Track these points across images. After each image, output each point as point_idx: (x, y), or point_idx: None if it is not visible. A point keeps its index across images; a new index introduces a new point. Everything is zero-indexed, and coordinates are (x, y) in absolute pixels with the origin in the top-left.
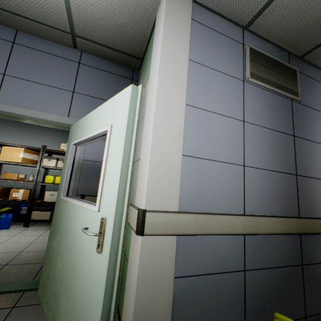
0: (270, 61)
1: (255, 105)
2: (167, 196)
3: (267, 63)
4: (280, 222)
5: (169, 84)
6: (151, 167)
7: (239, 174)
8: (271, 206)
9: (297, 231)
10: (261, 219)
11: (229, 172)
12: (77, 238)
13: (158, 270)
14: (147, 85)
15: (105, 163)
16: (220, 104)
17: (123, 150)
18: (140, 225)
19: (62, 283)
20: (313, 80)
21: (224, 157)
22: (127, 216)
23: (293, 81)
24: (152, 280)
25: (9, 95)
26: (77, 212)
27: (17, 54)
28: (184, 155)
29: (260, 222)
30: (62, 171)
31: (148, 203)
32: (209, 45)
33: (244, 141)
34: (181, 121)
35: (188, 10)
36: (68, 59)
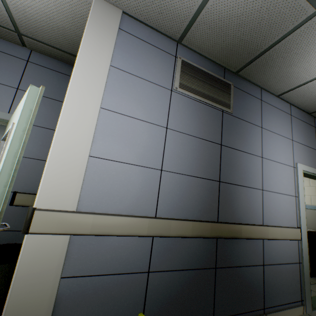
0: (203, 74)
1: (181, 114)
2: (65, 195)
3: (200, 76)
4: (192, 226)
5: (84, 88)
6: (50, 166)
7: (155, 178)
8: (188, 210)
9: (211, 235)
10: (171, 222)
11: (144, 176)
12: None
13: (42, 269)
14: None
15: None
16: (143, 110)
17: (8, 147)
18: (26, 224)
19: None
20: (248, 95)
21: (140, 160)
22: (2, 214)
23: (226, 94)
24: (33, 279)
25: None
26: None
27: None
28: (94, 157)
29: (170, 225)
30: None
31: (41, 202)
32: (137, 54)
33: (164, 146)
34: (92, 124)
35: (116, 21)
36: (15, 56)
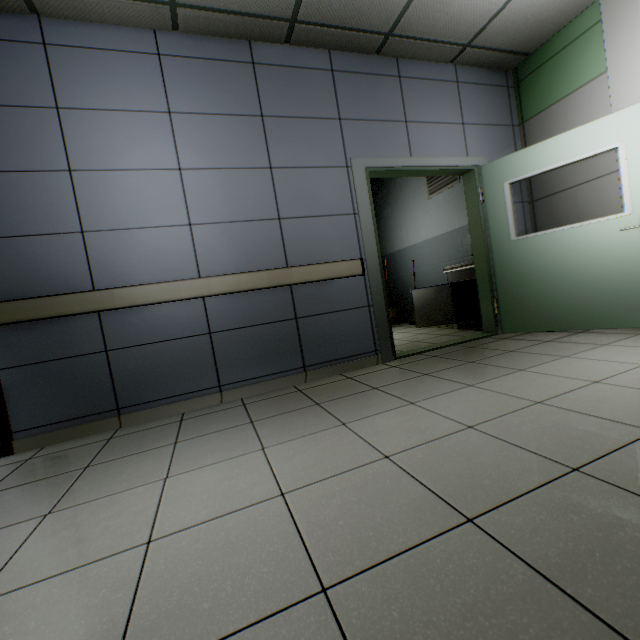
0: None
1: None
2: None
3: None
4: None
5: None
6: None
7: None
8: None
9: None
10: None
11: None
12: (589, 251)
13: None
14: (587, 92)
15: (626, 175)
16: None
17: None
18: None
19: (574, 292)
20: None
21: None
22: None
23: None
24: None
25: (416, 146)
26: (574, 234)
27: (406, 91)
28: None
29: None
30: (489, 219)
31: None
32: None
33: None
34: None
35: None
36: (446, 81)
